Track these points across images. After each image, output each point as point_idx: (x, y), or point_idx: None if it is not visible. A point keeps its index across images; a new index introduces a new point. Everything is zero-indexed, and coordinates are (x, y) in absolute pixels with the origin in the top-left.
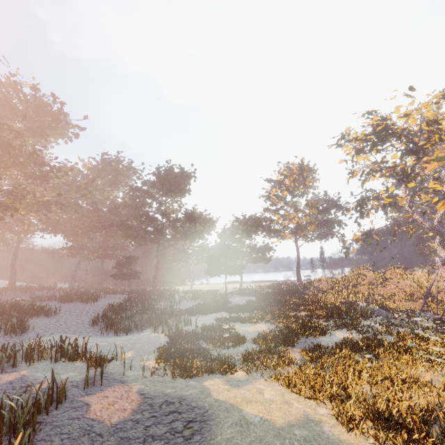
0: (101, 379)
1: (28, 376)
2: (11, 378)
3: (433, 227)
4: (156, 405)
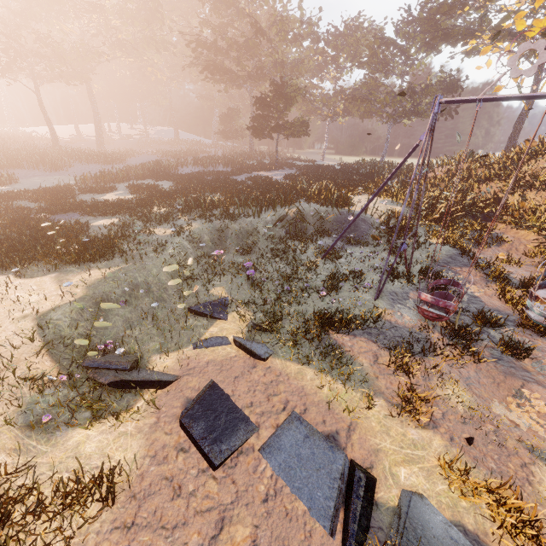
0: None
1: None
2: None
3: None
4: None
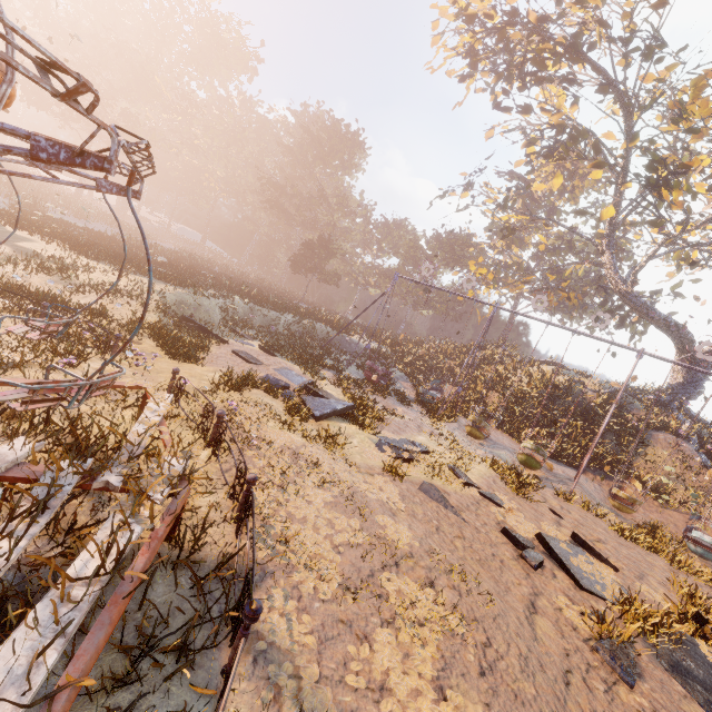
0: None
1: None
2: None
3: (624, 289)
4: None
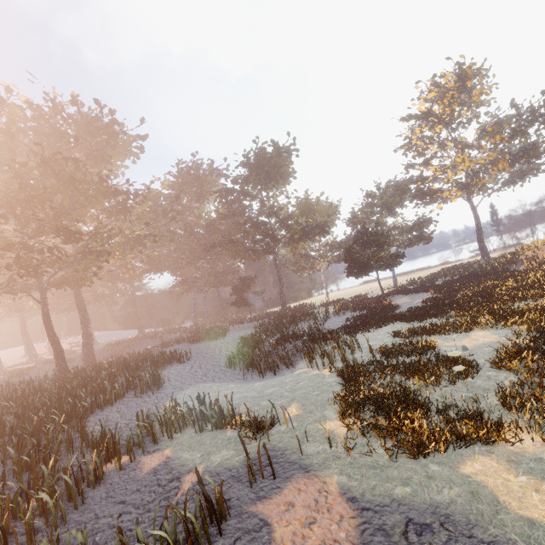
0: (272, 468)
1: (172, 459)
2: (154, 463)
3: None
4: (393, 531)
